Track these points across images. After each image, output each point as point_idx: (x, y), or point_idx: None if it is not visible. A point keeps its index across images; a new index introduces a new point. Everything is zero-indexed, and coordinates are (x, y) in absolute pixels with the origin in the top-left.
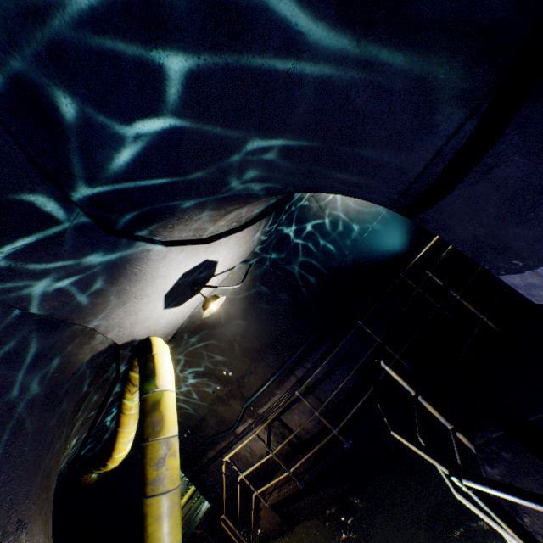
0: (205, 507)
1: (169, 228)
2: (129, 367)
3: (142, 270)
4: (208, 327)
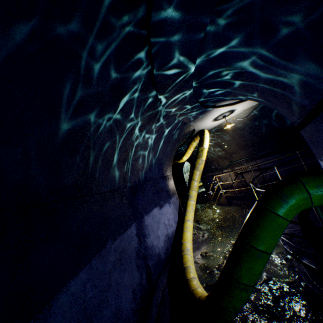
0: (203, 190)
1: (220, 103)
2: (195, 136)
3: (209, 113)
4: (225, 129)
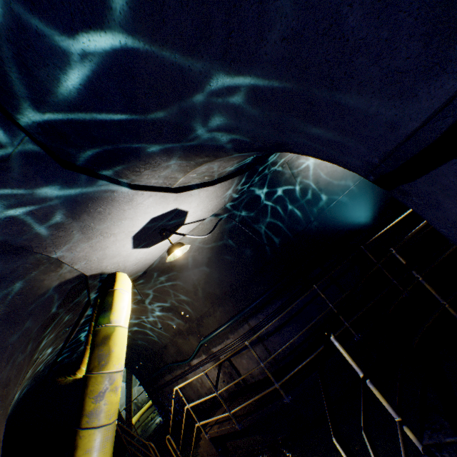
0: (158, 421)
1: (136, 172)
2: (98, 296)
3: (107, 209)
4: (176, 269)
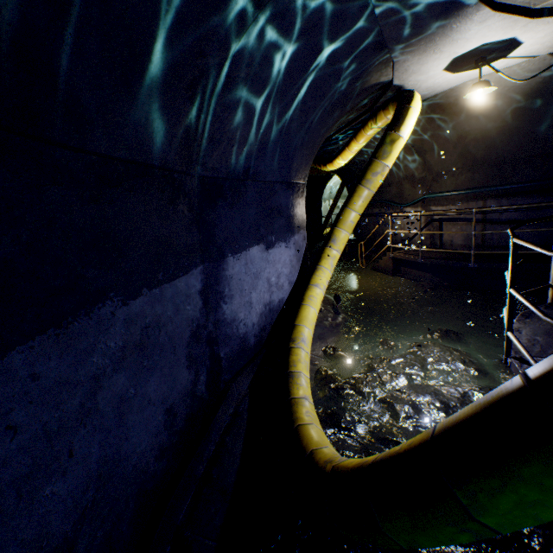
0: (350, 237)
1: None
2: (382, 107)
3: (458, 28)
4: (454, 111)
